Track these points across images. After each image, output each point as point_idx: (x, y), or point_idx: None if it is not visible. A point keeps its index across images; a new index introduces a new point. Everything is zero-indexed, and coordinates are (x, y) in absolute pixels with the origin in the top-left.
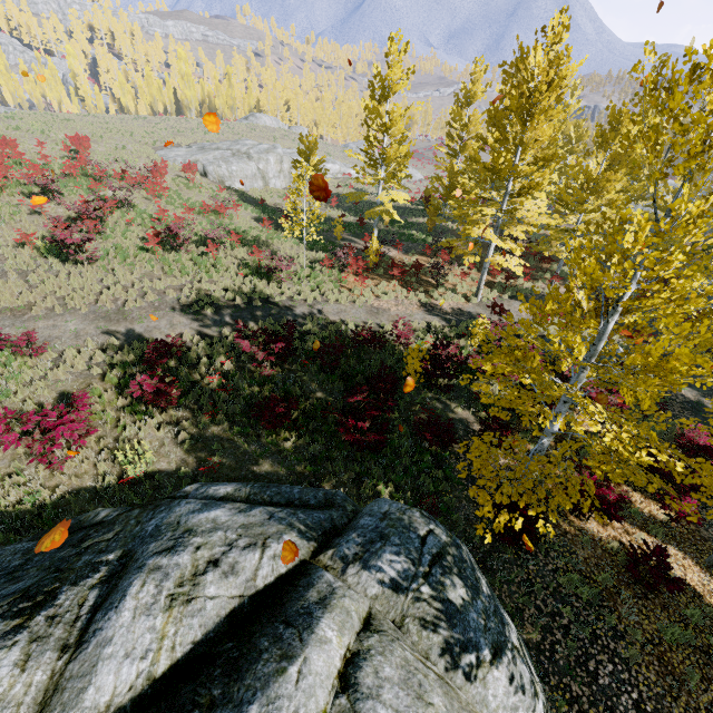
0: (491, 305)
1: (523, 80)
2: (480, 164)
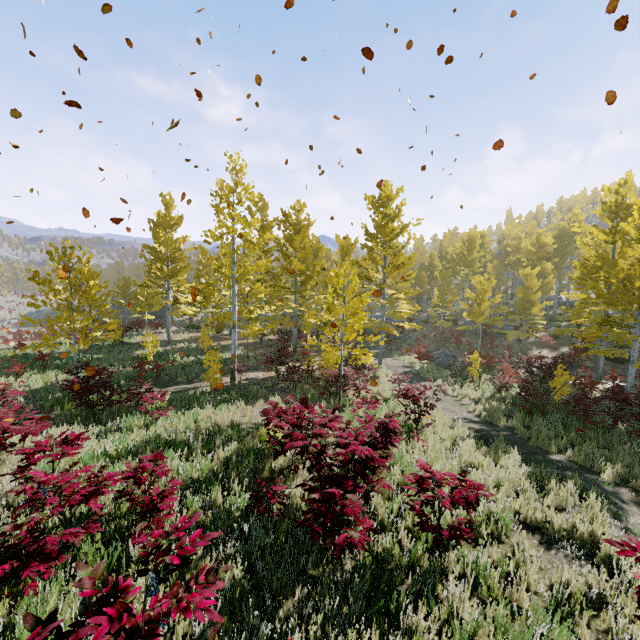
0: (420, 357)
1: (393, 213)
2: (392, 262)
